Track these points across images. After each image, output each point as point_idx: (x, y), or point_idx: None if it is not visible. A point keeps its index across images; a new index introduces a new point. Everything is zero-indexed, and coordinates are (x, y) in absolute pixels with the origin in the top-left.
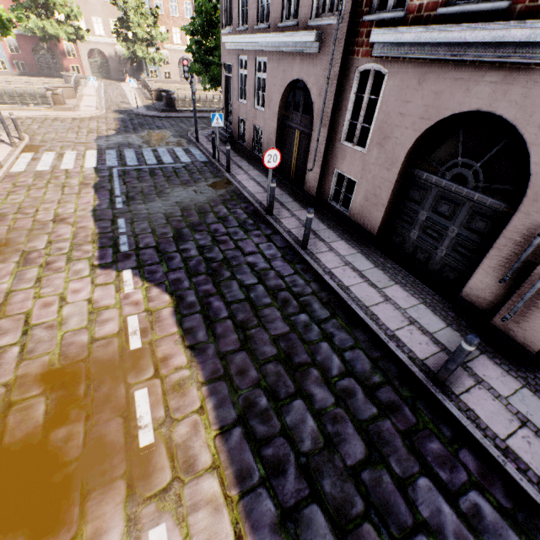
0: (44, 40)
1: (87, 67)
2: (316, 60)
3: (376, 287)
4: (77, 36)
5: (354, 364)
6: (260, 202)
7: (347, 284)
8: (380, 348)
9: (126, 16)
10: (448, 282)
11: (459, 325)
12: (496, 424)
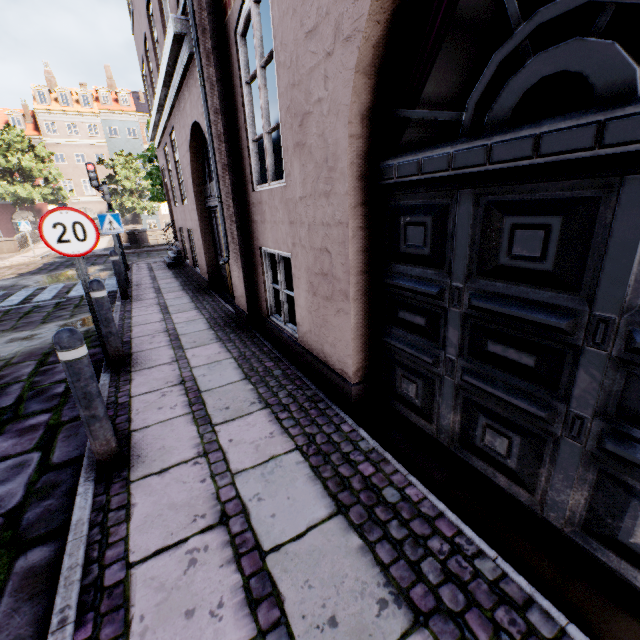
0: (16, 204)
1: None
2: (195, 70)
3: None
4: (58, 197)
5: None
6: (126, 341)
7: None
8: None
9: (114, 172)
10: None
11: None
12: None
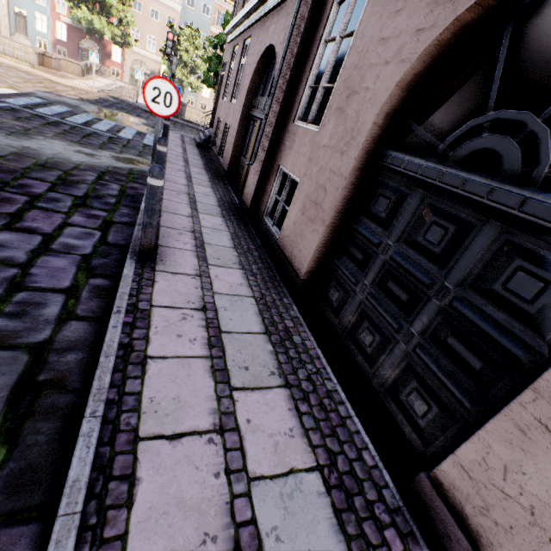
0: (89, 32)
1: (127, 74)
2: (291, 6)
3: (225, 380)
4: (124, 41)
5: None
6: None
7: (152, 351)
8: None
9: (177, 40)
10: (411, 420)
11: None
12: None
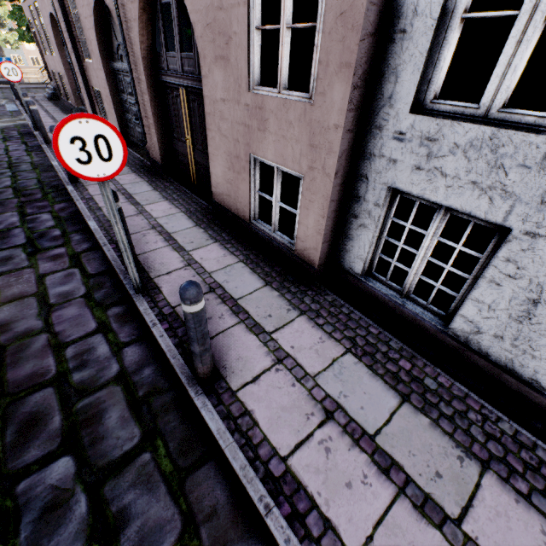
0: None
1: None
2: None
3: None
4: None
5: (22, 184)
6: None
7: None
8: (56, 178)
9: None
10: None
11: (136, 165)
12: (97, 192)
